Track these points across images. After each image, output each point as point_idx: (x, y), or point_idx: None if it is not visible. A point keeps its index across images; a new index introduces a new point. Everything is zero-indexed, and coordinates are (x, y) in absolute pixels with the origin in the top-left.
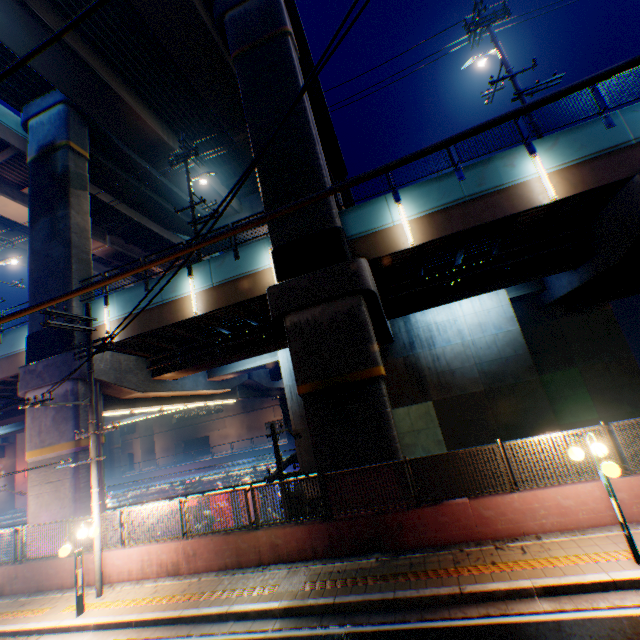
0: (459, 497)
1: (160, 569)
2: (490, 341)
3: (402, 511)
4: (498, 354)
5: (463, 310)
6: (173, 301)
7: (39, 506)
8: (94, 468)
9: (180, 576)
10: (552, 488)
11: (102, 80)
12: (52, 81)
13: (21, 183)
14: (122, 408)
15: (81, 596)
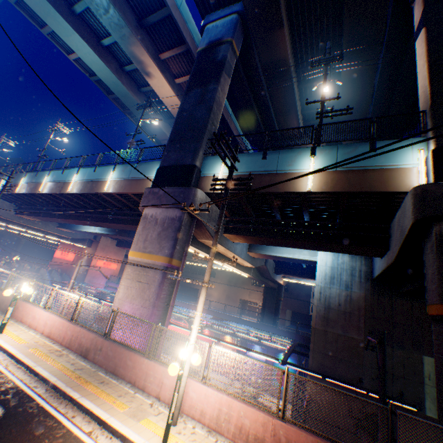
0: None
1: (237, 433)
2: None
3: None
4: None
5: None
6: (286, 173)
7: (125, 296)
8: (203, 292)
9: None
10: None
11: None
12: None
13: (176, 75)
14: (195, 247)
15: (169, 425)
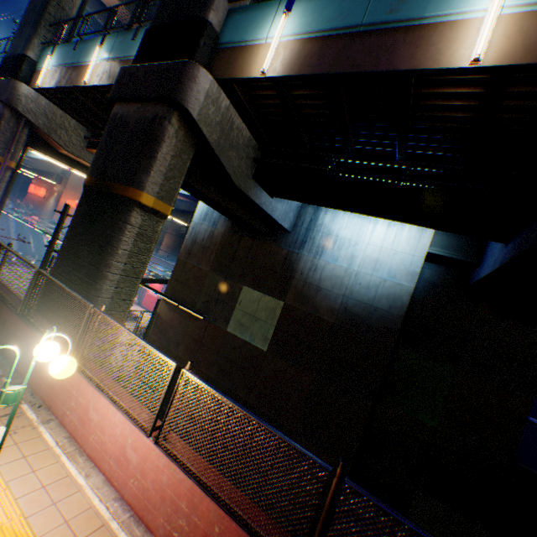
0: (40, 333)
1: None
2: (374, 283)
3: (13, 313)
4: (372, 300)
5: (372, 238)
6: (83, 66)
7: None
8: None
9: None
10: (95, 390)
11: None
12: None
13: None
14: (55, 159)
15: None
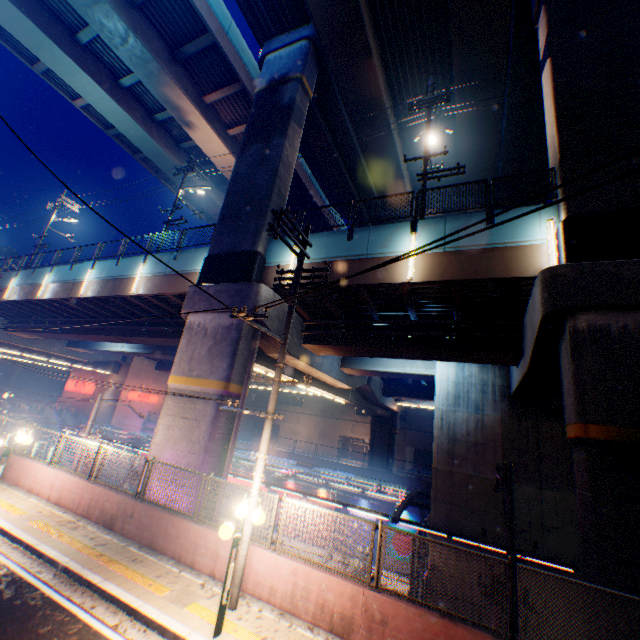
0: None
1: (318, 613)
2: None
3: None
4: None
5: None
6: (380, 258)
7: (166, 439)
8: (267, 426)
9: None
10: None
11: (359, 14)
12: (311, 9)
13: (229, 123)
14: (263, 365)
15: (223, 607)
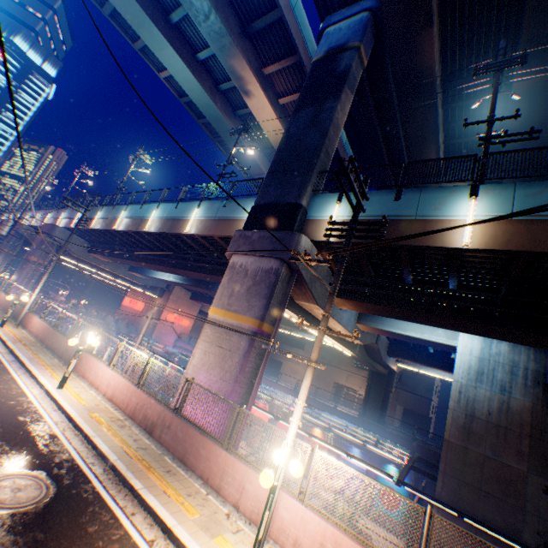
0: None
1: None
2: None
3: None
4: None
5: None
6: (430, 220)
7: (201, 362)
8: (308, 374)
9: None
10: None
11: None
12: None
13: (280, 93)
14: (290, 310)
15: None
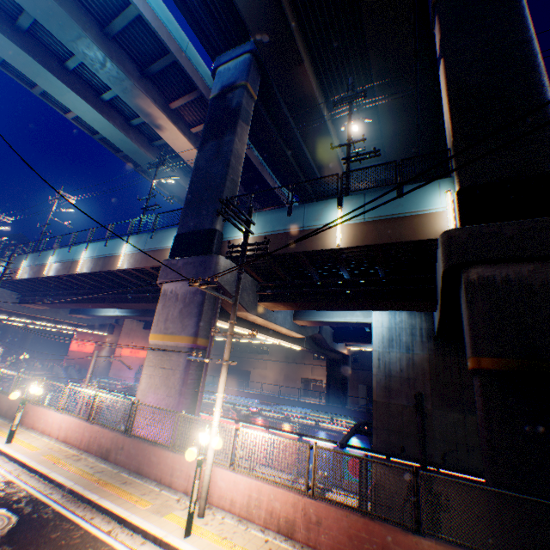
0: None
1: (268, 518)
2: None
3: None
4: None
5: None
6: (314, 229)
7: (148, 386)
8: (224, 371)
9: (294, 542)
10: None
11: (289, 30)
12: (250, 29)
13: (191, 123)
14: (227, 321)
15: (191, 514)
